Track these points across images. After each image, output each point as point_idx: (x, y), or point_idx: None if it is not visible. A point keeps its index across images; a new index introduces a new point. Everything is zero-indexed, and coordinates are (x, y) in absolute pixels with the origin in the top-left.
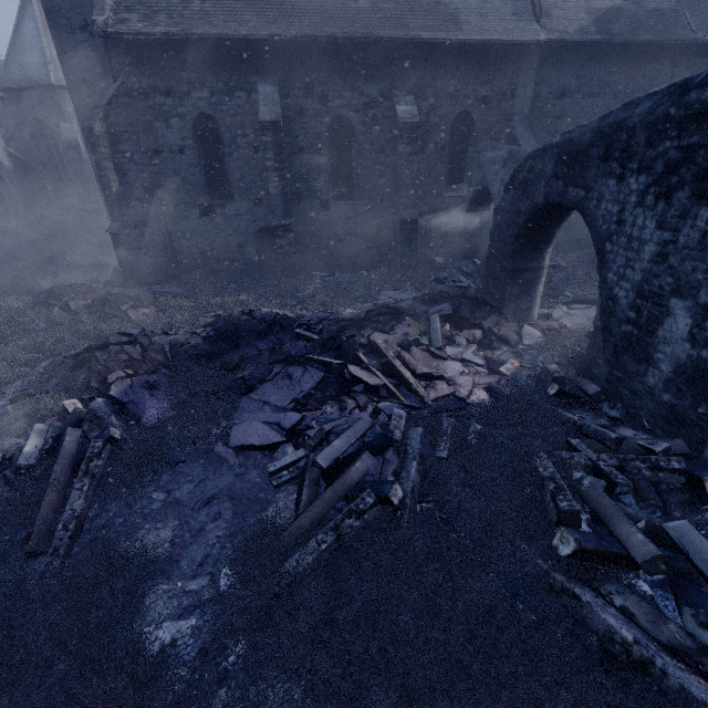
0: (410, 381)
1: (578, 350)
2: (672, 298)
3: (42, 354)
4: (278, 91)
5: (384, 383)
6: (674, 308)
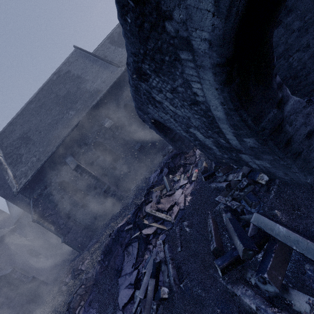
0: (163, 218)
1: None
2: (189, 129)
3: None
4: (71, 156)
5: (156, 227)
6: (192, 132)
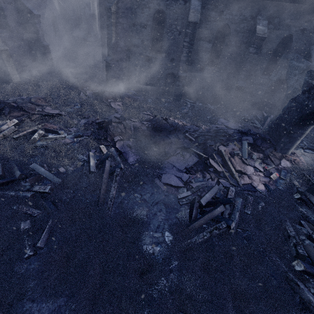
0: (234, 173)
1: (309, 178)
2: None
3: (81, 116)
4: (201, 4)
5: (223, 171)
6: None
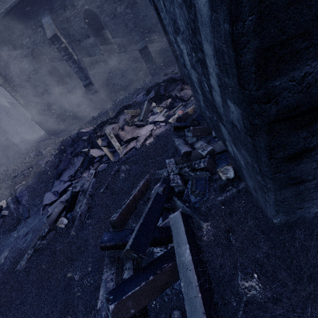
0: (116, 148)
1: None
2: (176, 37)
3: None
4: (50, 17)
5: (105, 153)
6: (179, 45)
